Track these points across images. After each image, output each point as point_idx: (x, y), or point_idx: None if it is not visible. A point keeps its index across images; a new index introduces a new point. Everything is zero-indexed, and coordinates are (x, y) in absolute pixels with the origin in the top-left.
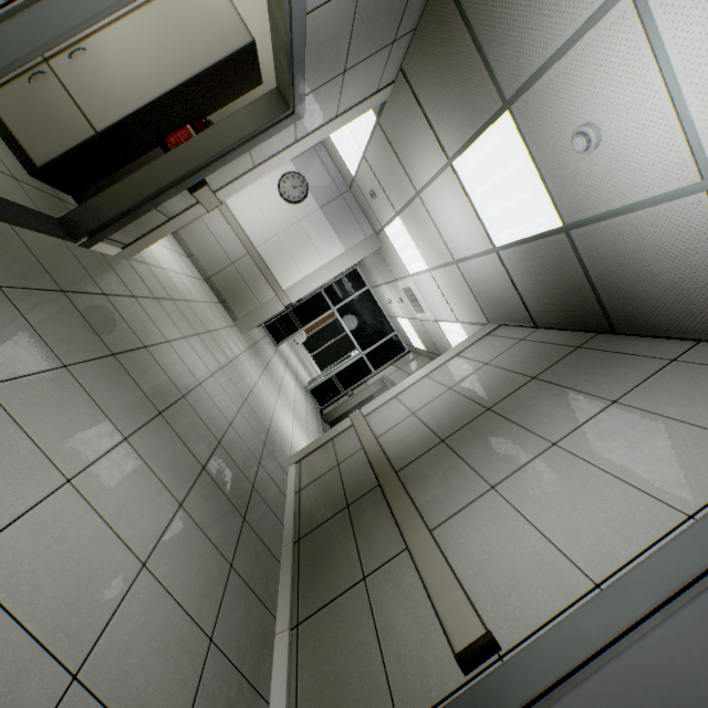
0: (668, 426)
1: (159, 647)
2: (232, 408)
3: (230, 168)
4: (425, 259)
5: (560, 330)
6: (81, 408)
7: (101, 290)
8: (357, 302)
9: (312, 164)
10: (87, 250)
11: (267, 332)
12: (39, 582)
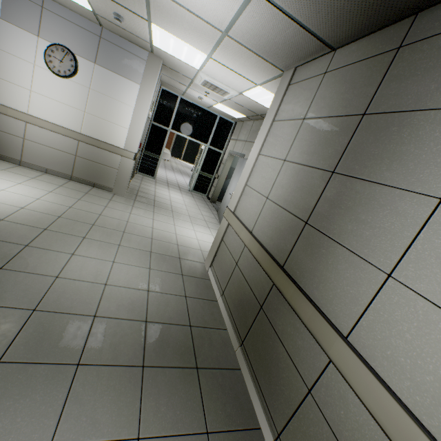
0: None
1: None
2: (143, 274)
3: None
4: (199, 49)
5: (362, 38)
6: None
7: None
8: (180, 113)
9: (55, 26)
10: None
11: (142, 175)
12: None
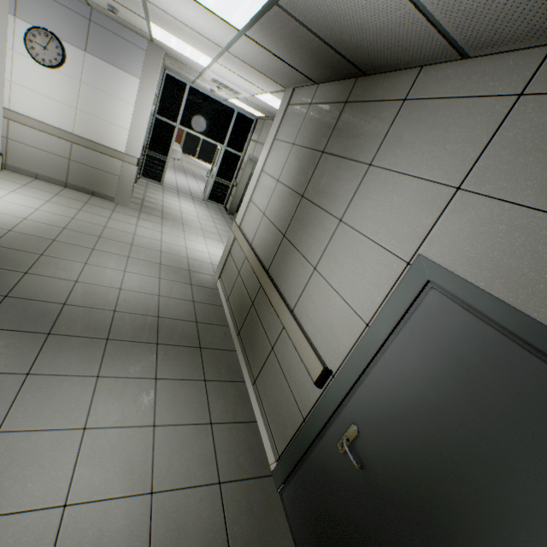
0: (400, 183)
1: (185, 450)
2: (154, 282)
3: None
4: (203, 53)
5: (332, 82)
6: (59, 388)
7: (1, 296)
8: (190, 106)
9: (35, 4)
10: None
11: (146, 180)
12: (108, 479)
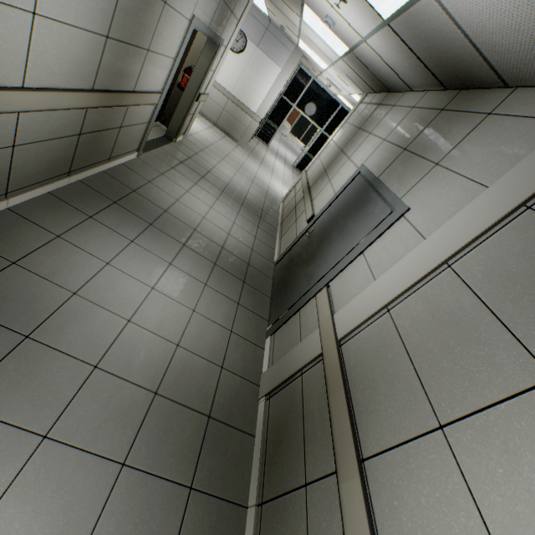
0: (373, 140)
1: (243, 235)
2: (247, 186)
3: (206, 81)
4: (323, 62)
5: (381, 93)
6: (205, 193)
7: (188, 157)
8: (308, 94)
9: None
10: (176, 143)
11: (258, 139)
12: (216, 222)
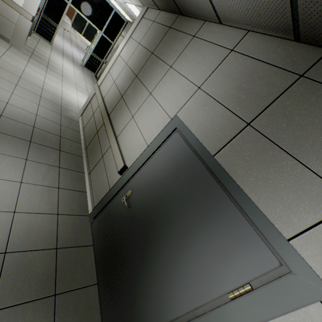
0: (180, 79)
1: (40, 197)
2: (34, 106)
3: None
4: None
5: (167, 12)
6: None
7: None
8: None
9: None
10: None
11: (39, 36)
12: None
